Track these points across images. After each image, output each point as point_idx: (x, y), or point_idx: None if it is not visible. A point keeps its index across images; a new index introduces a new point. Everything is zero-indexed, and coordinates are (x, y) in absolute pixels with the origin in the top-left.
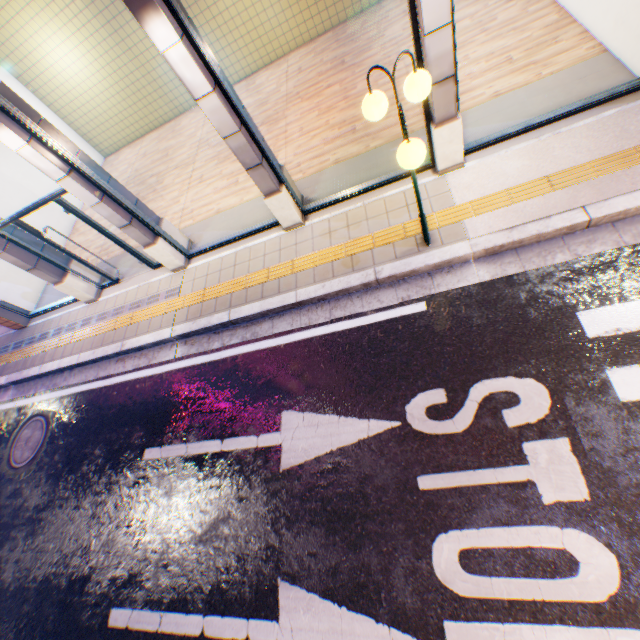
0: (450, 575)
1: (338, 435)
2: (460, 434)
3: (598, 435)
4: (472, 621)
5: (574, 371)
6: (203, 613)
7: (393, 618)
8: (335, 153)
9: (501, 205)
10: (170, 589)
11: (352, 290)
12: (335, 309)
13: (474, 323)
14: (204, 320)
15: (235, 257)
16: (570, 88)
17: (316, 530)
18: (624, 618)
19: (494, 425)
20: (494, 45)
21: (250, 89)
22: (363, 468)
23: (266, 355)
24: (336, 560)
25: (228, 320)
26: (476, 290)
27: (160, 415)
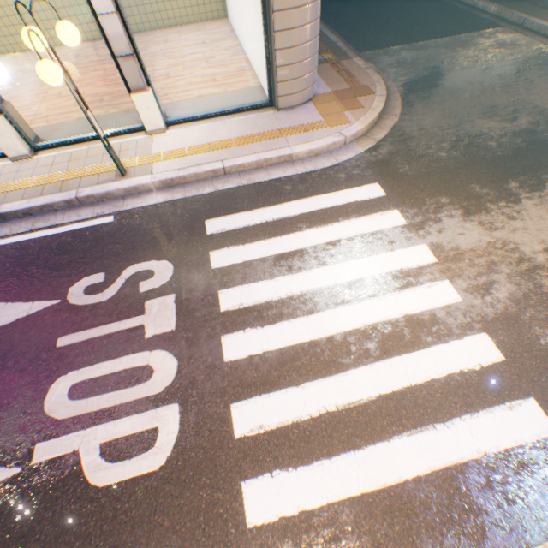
0: (57, 406)
1: None
2: (106, 302)
3: (194, 290)
4: (62, 436)
5: (193, 254)
6: None
7: None
8: (82, 113)
9: (180, 156)
10: None
11: (58, 207)
12: (39, 222)
13: (143, 229)
14: None
15: None
16: (239, 101)
17: None
18: (171, 399)
19: (132, 292)
20: (210, 72)
21: (30, 60)
22: (13, 340)
23: None
24: None
25: None
26: (152, 208)
27: None
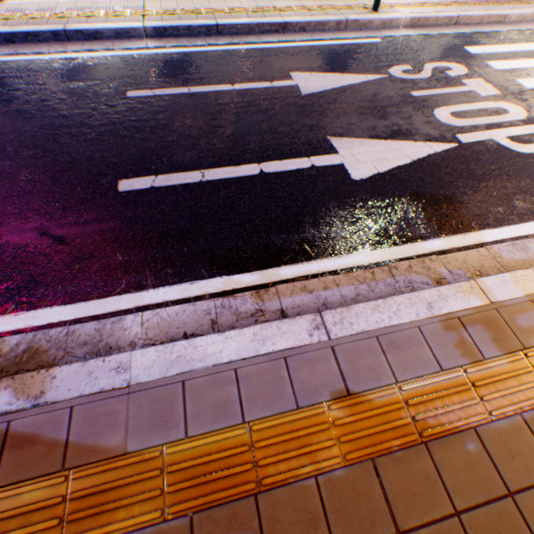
0: (449, 121)
1: (345, 81)
2: (427, 79)
3: (493, 78)
4: (470, 133)
5: (472, 62)
6: (257, 163)
7: (425, 140)
8: None
9: (412, 7)
10: (207, 158)
11: (327, 28)
12: (314, 37)
13: (413, 48)
14: (186, 22)
15: (208, 1)
16: None
17: (349, 116)
18: (533, 123)
19: (443, 76)
20: None
21: None
22: (371, 92)
23: (259, 51)
24: (372, 125)
25: (216, 24)
26: (408, 38)
27: (140, 75)
